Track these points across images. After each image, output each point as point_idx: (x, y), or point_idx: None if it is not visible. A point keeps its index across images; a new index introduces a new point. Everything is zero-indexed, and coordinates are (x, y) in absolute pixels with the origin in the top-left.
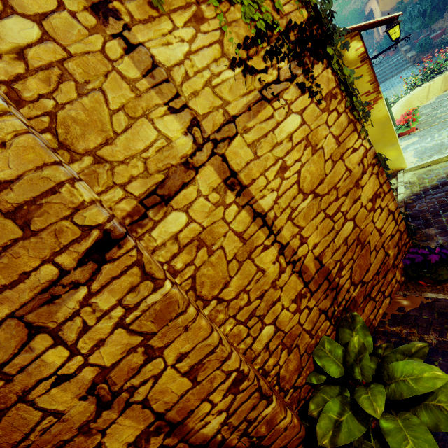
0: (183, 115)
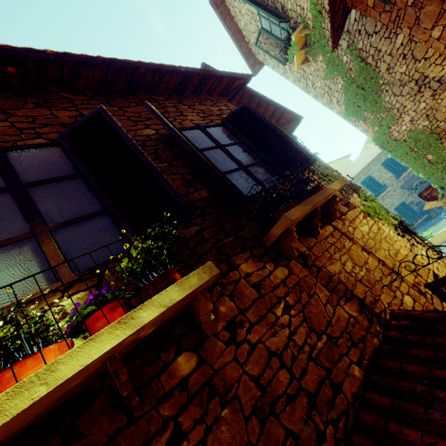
0: None
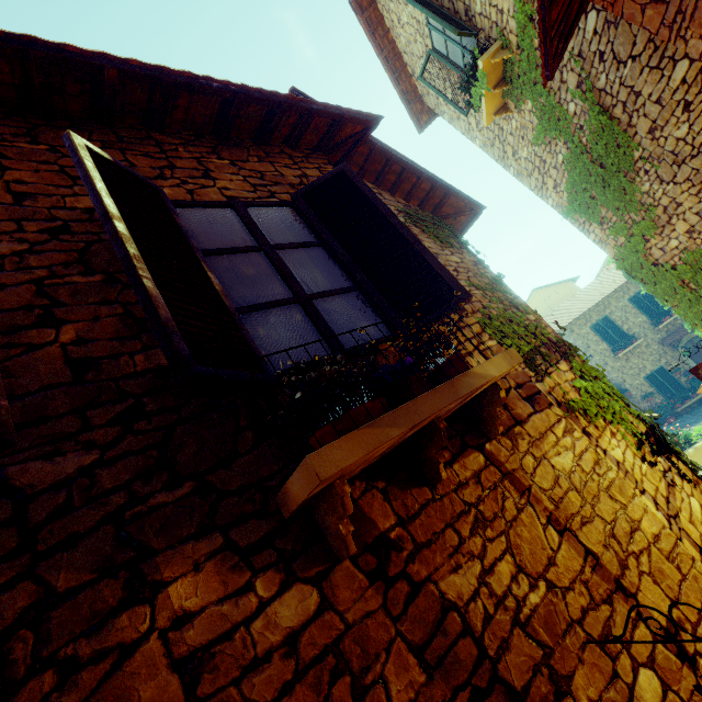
0: (646, 495)
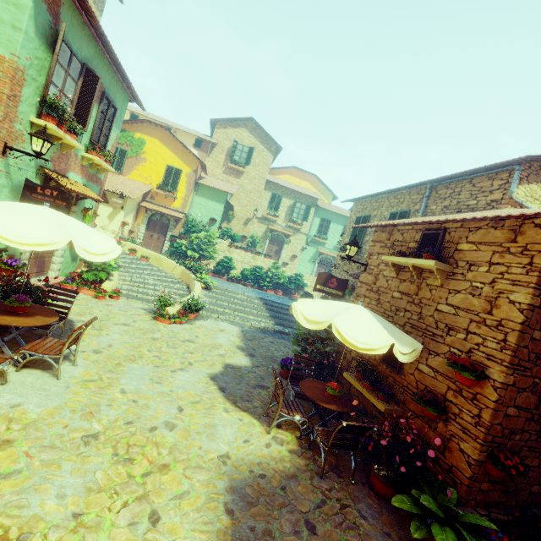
0: None
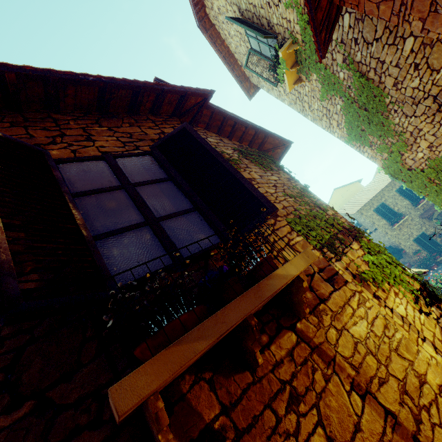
0: (427, 342)
